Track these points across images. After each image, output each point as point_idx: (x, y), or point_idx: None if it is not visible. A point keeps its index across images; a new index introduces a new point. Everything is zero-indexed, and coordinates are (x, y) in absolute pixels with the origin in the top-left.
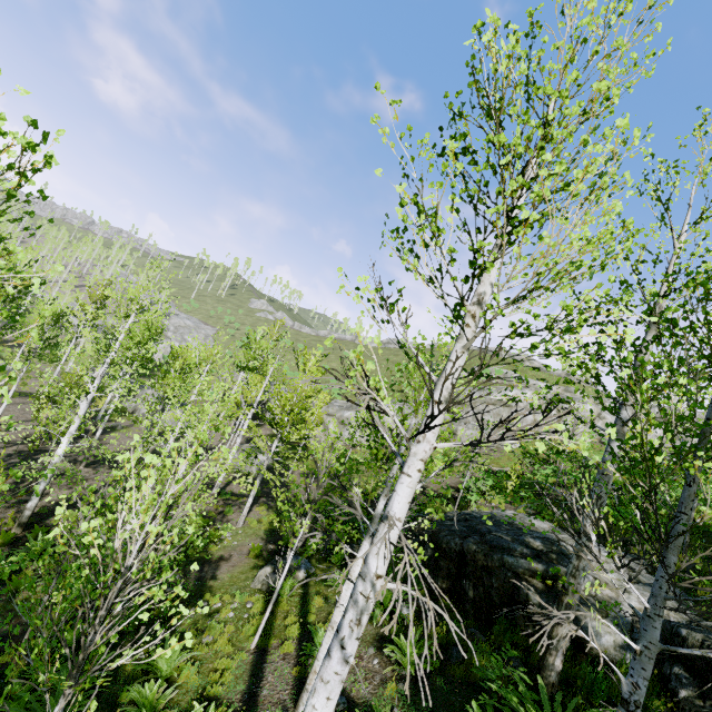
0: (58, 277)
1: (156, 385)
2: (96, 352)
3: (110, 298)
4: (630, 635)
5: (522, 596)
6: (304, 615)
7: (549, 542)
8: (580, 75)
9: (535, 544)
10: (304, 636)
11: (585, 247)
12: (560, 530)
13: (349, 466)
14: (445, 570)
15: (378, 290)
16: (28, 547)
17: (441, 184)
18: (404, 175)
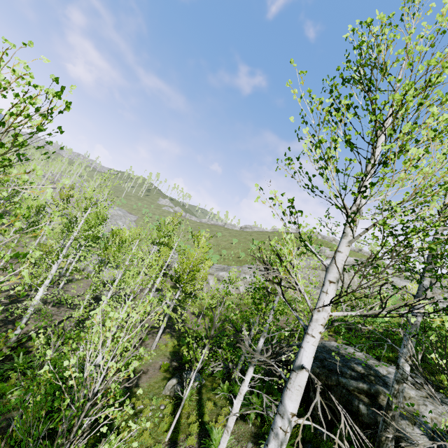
0: (39, 182)
1: (102, 254)
2: (61, 230)
3: (73, 197)
4: (433, 439)
5: (354, 407)
6: (200, 416)
7: (367, 367)
8: (441, 55)
9: (358, 369)
10: (202, 432)
11: (443, 174)
12: (369, 356)
13: (241, 316)
14: None
15: (290, 201)
16: (13, 363)
17: (334, 128)
18: (303, 121)
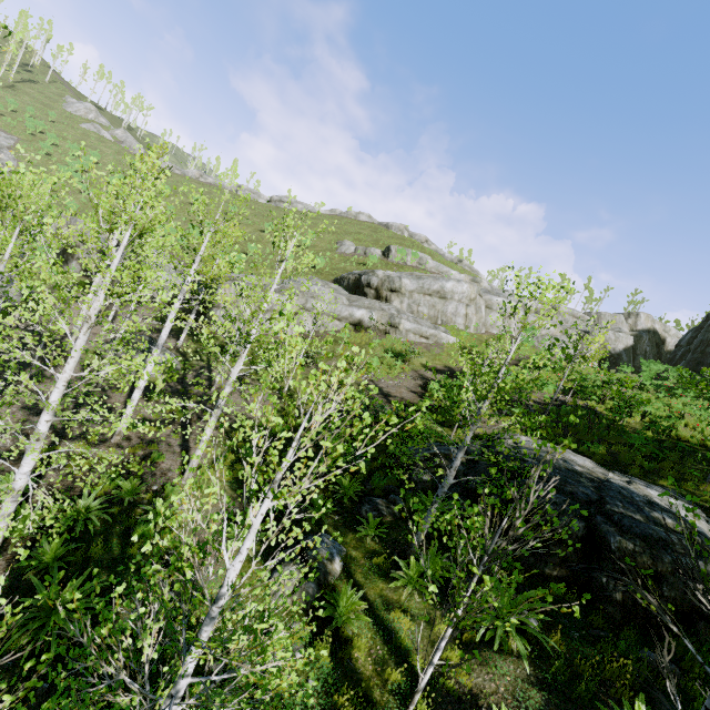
0: None
1: None
2: None
3: None
4: None
5: None
6: (400, 657)
7: (674, 515)
8: None
9: (668, 522)
10: None
11: None
12: (596, 464)
13: None
14: (560, 557)
15: None
16: None
17: None
18: None
